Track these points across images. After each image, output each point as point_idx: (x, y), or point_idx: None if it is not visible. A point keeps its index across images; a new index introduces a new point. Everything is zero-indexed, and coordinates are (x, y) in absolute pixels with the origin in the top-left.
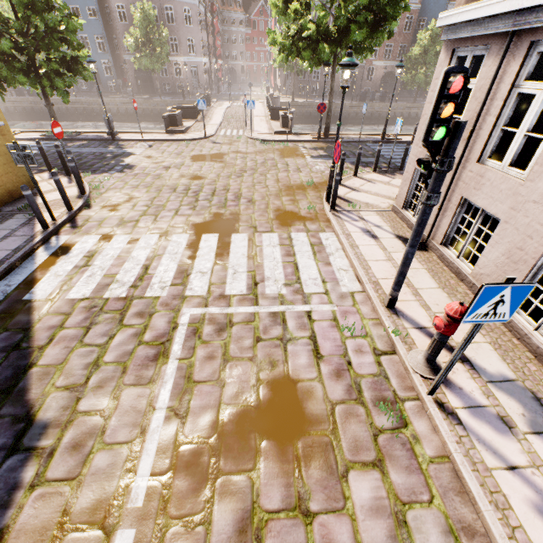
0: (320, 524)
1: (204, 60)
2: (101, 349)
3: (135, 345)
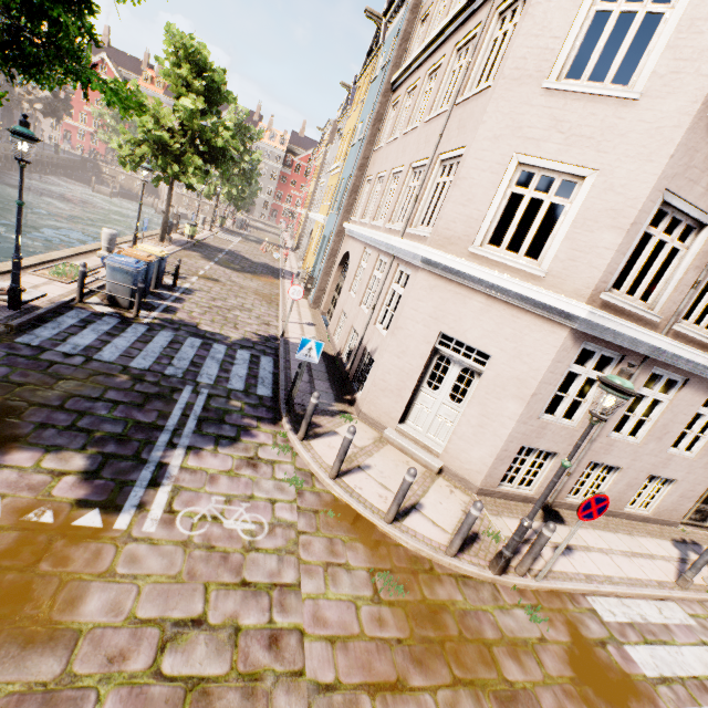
0: None
1: None
2: None
3: None
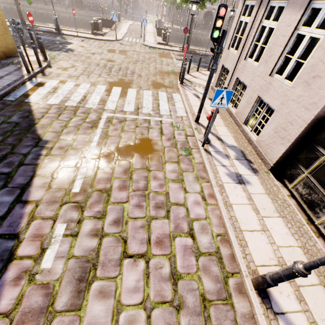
0: (153, 173)
1: None
2: (67, 122)
3: (82, 122)
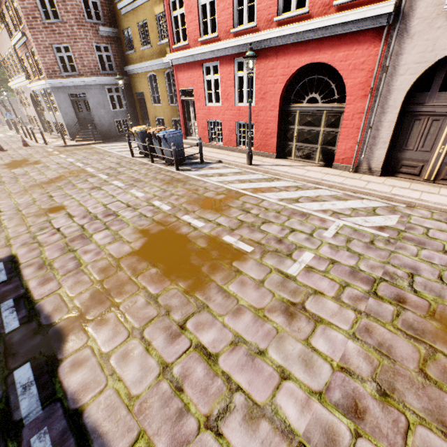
0: None
1: None
2: None
3: None
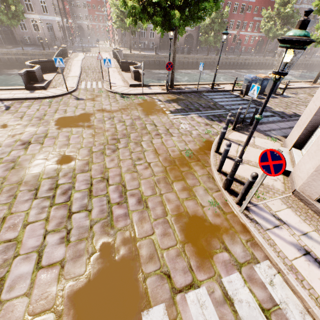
0: None
1: (57, 19)
2: None
3: None
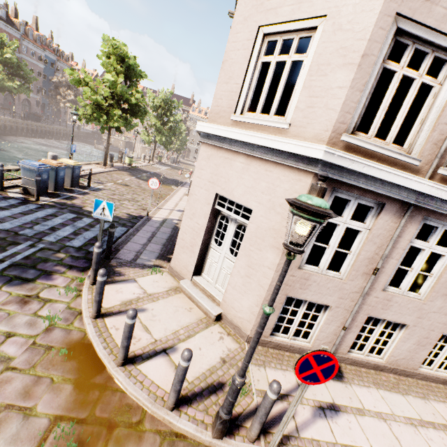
0: None
1: None
2: None
3: None
